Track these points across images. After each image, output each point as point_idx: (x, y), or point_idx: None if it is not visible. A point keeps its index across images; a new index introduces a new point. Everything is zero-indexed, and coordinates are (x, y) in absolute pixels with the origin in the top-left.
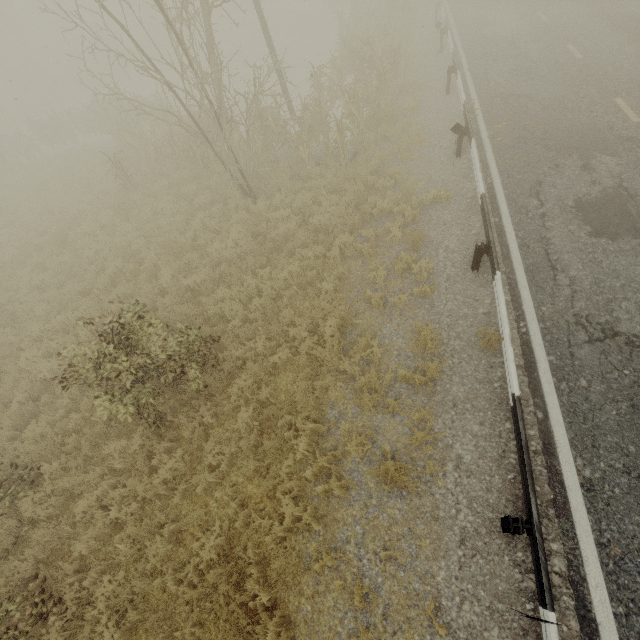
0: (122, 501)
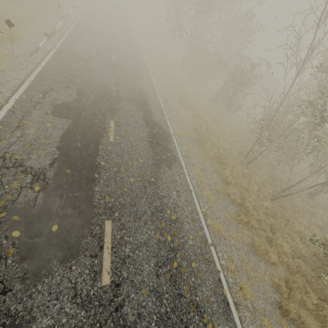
0: None
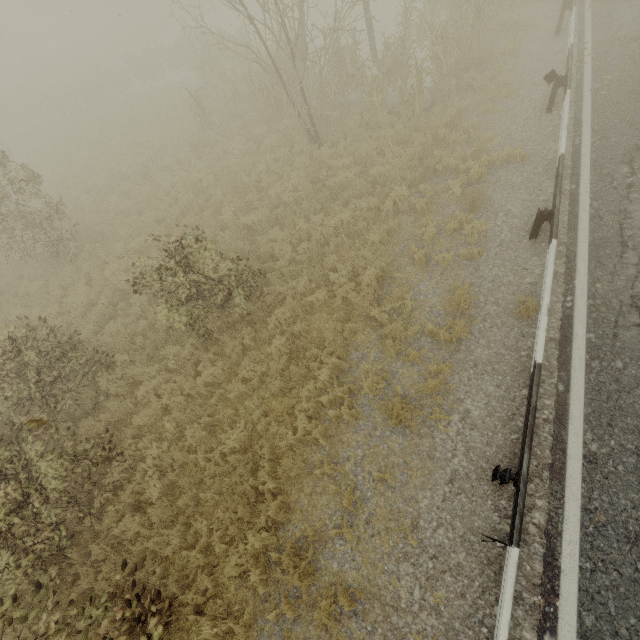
0: (172, 394)
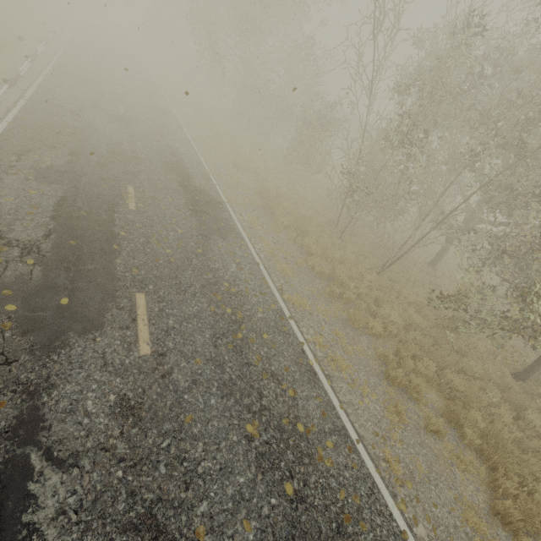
0: None
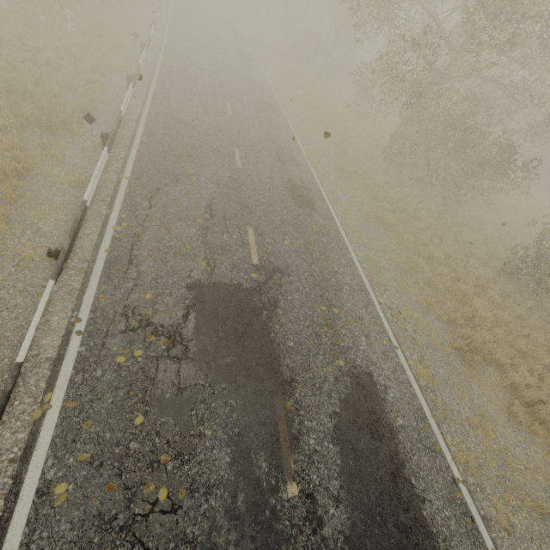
0: None
